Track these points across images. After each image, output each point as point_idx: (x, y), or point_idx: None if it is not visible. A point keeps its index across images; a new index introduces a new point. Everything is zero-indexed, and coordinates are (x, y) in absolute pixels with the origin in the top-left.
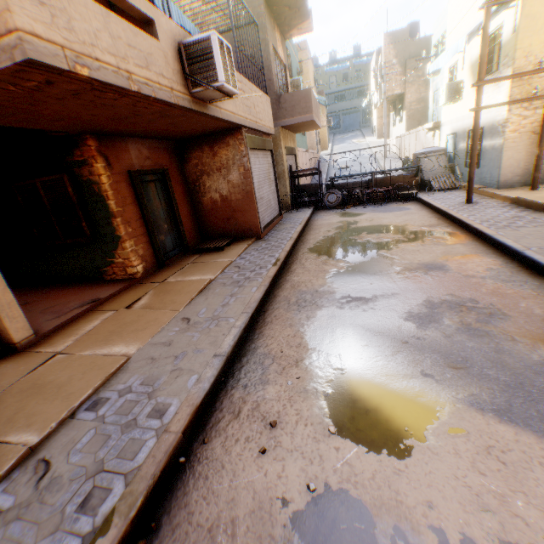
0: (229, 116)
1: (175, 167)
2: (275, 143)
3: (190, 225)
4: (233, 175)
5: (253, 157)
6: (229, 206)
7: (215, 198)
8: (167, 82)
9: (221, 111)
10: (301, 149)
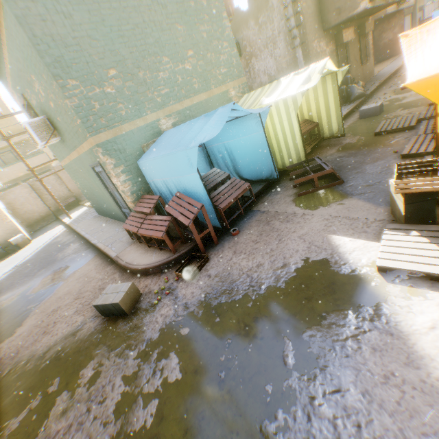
0: (401, 8)
1: (371, 34)
2: (411, 9)
3: (373, 56)
4: (395, 30)
5: (404, 20)
6: (391, 44)
7: (385, 42)
8: (393, 8)
9: (400, 8)
10: (426, 5)
